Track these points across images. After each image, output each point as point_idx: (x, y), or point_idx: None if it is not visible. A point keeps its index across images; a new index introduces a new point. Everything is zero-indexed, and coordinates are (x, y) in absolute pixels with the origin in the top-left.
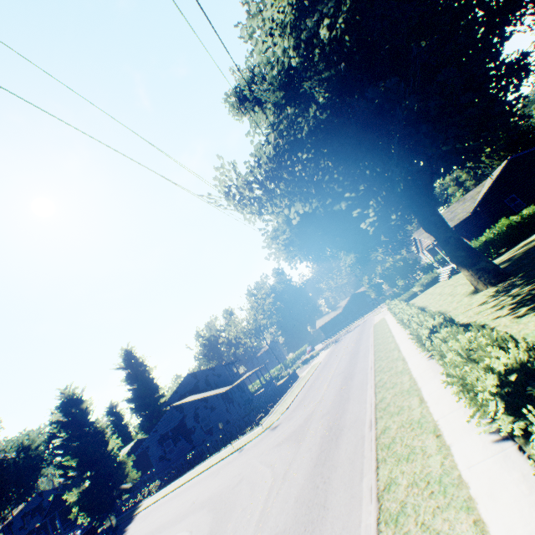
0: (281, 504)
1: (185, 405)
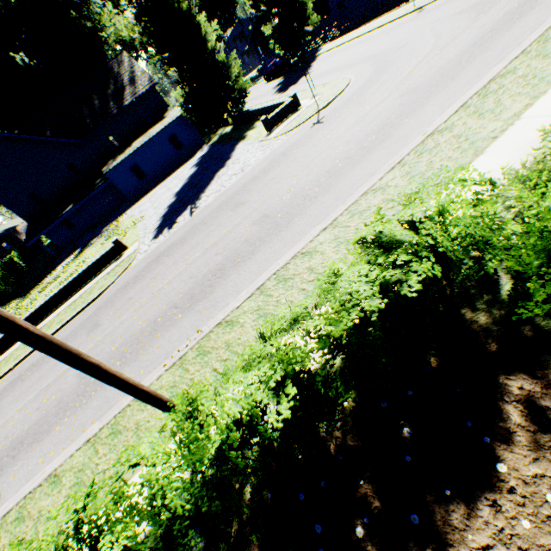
0: (424, 72)
1: None
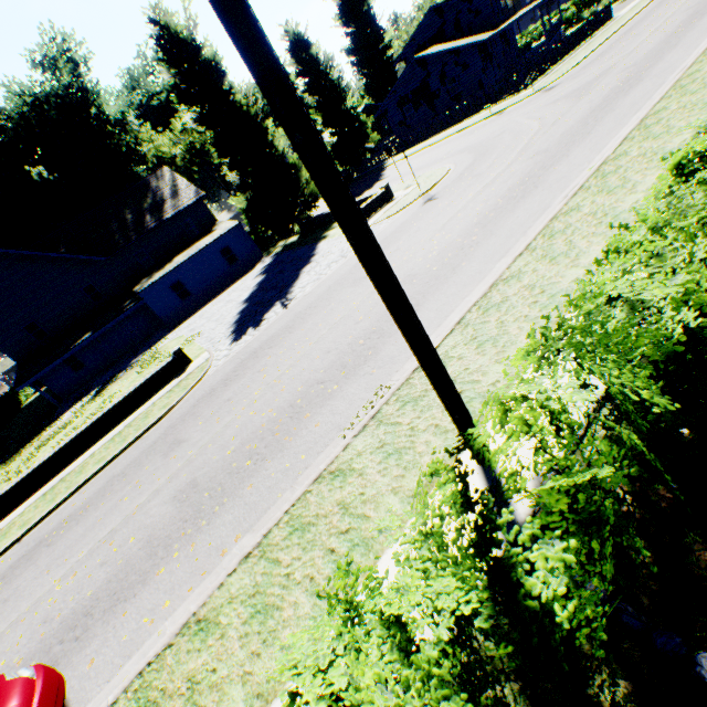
0: (546, 139)
1: (430, 60)
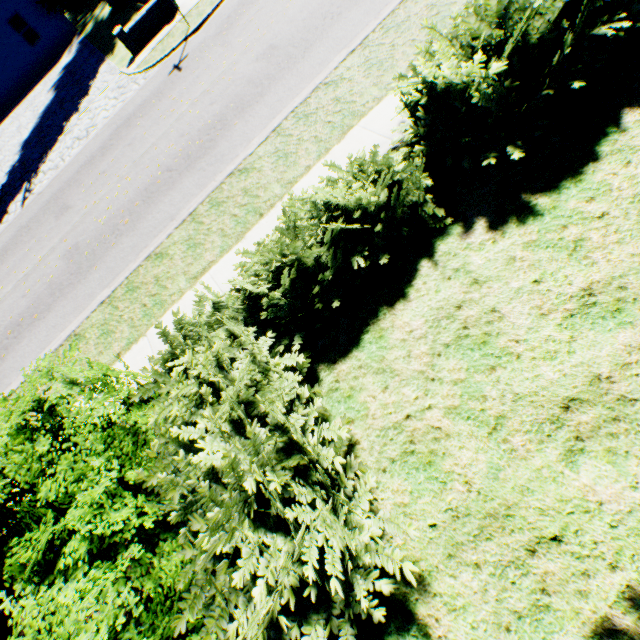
0: (295, 12)
1: None
